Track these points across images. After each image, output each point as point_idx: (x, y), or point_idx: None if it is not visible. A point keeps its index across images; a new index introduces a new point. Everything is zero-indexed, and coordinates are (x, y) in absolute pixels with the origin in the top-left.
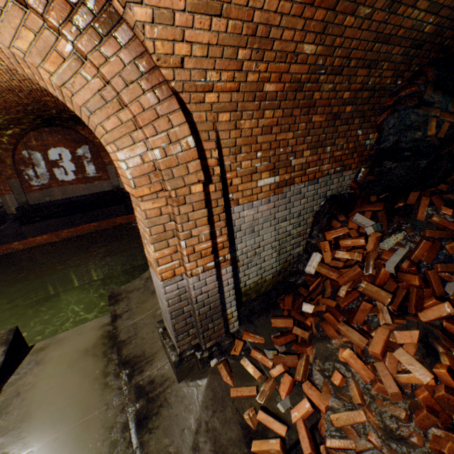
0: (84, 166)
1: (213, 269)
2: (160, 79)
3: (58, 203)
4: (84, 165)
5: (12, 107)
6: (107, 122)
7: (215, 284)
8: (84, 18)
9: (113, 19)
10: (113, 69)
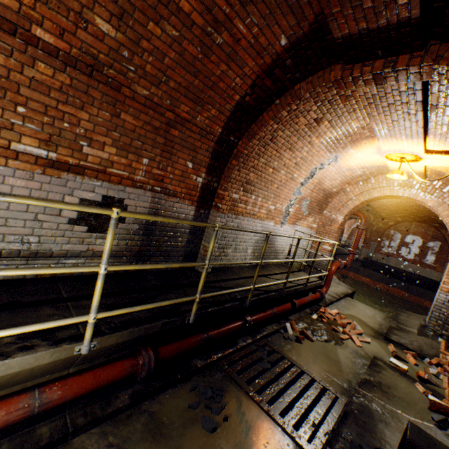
0: (426, 254)
1: None
2: None
3: (388, 267)
4: (426, 253)
5: (409, 210)
6: None
7: None
8: None
9: None
10: None
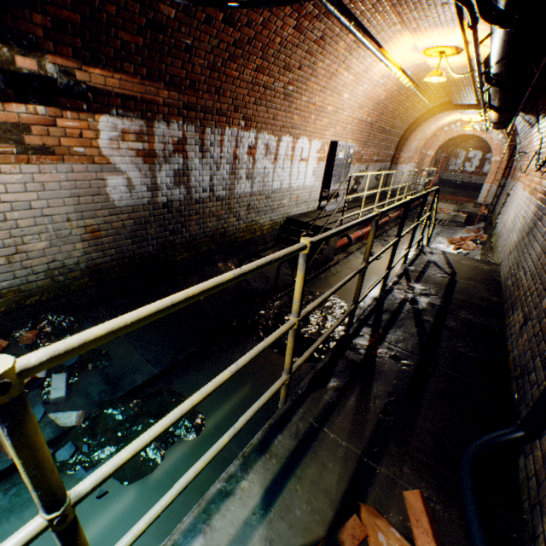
0: (484, 165)
1: (496, 185)
2: (506, 147)
3: (454, 182)
4: (484, 164)
5: None
6: (494, 152)
7: (494, 189)
8: (499, 139)
9: (503, 139)
10: (499, 145)
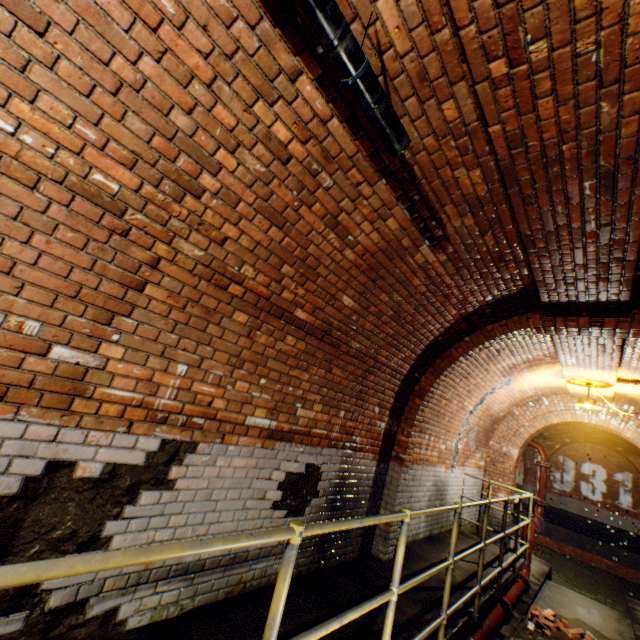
0: (617, 492)
1: None
2: None
3: (569, 515)
4: (617, 491)
5: (581, 429)
6: None
7: None
8: None
9: None
10: None
